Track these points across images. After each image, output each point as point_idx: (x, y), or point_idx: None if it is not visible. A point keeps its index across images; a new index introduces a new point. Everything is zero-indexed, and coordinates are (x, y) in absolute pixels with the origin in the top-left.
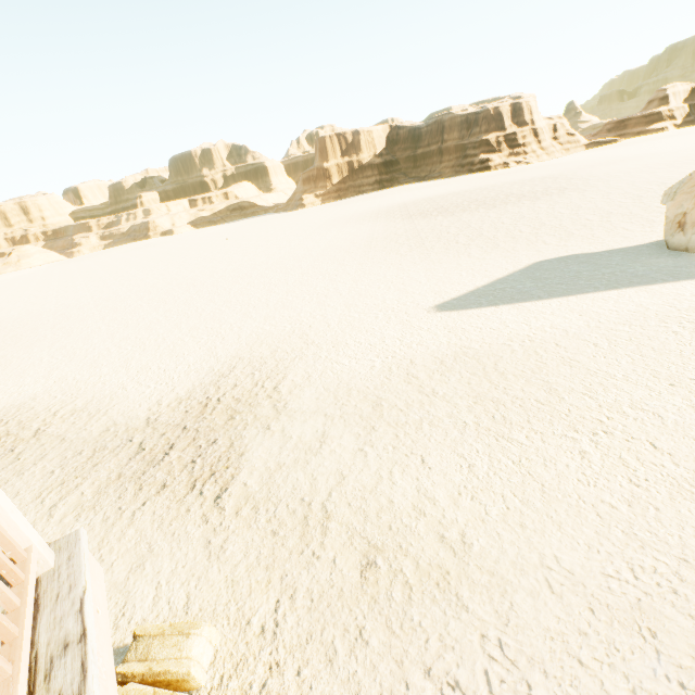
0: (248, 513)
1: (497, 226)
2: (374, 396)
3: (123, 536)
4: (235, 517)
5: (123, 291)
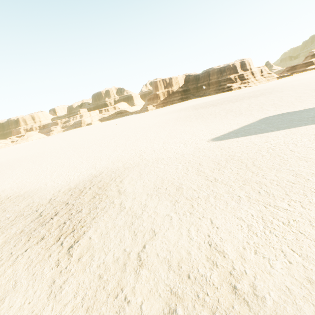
0: (86, 259)
1: (240, 107)
2: (177, 183)
3: (3, 274)
4: (76, 262)
5: (64, 145)
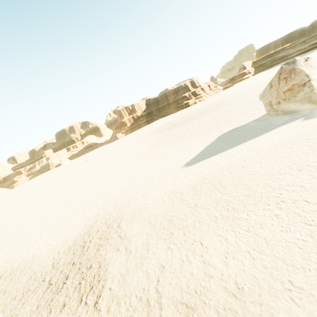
0: (114, 308)
1: (200, 125)
2: (168, 216)
3: None
4: (107, 314)
5: (38, 198)
